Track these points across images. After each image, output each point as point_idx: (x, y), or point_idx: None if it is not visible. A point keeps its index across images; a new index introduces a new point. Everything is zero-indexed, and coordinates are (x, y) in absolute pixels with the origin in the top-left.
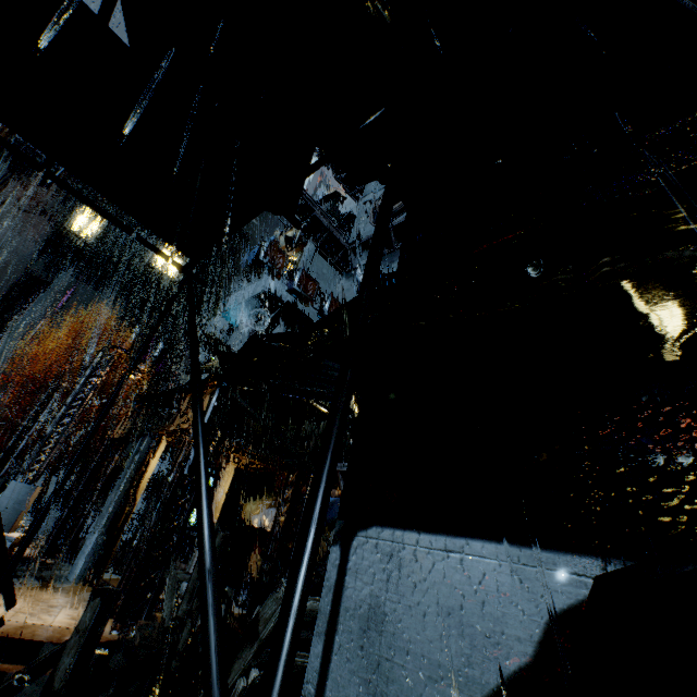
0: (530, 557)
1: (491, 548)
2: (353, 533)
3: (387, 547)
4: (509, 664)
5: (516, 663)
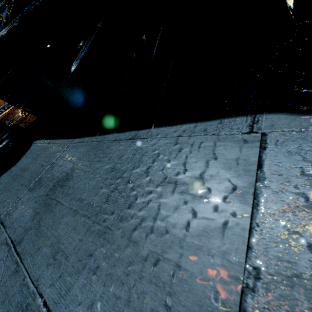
0: None
1: None
2: None
3: None
4: None
5: None
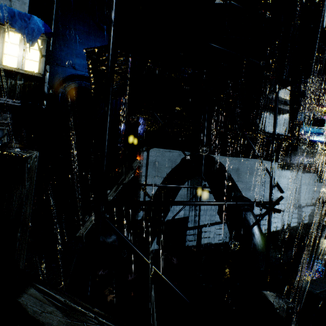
0: (180, 152)
1: (176, 151)
2: (149, 149)
3: (158, 151)
4: (176, 164)
5: (177, 164)
